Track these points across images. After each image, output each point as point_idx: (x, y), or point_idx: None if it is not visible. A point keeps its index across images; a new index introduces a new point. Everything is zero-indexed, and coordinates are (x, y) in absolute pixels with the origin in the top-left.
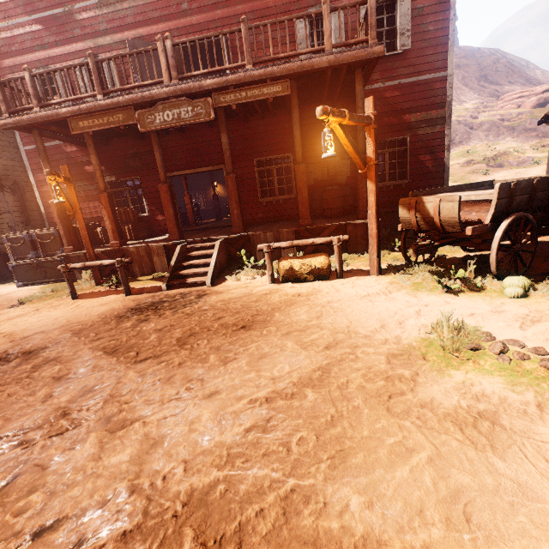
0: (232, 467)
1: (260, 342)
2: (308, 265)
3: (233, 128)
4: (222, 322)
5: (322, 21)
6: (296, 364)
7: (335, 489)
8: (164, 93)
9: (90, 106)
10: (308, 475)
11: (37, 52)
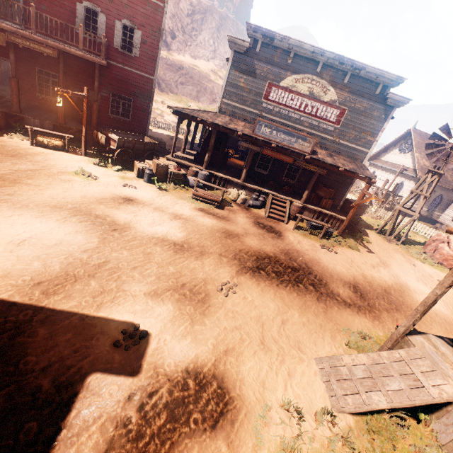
0: (3, 175)
1: (17, 161)
2: (52, 143)
3: None
4: (0, 152)
5: (94, 12)
6: (29, 167)
7: (27, 180)
8: None
9: None
10: (22, 178)
11: None
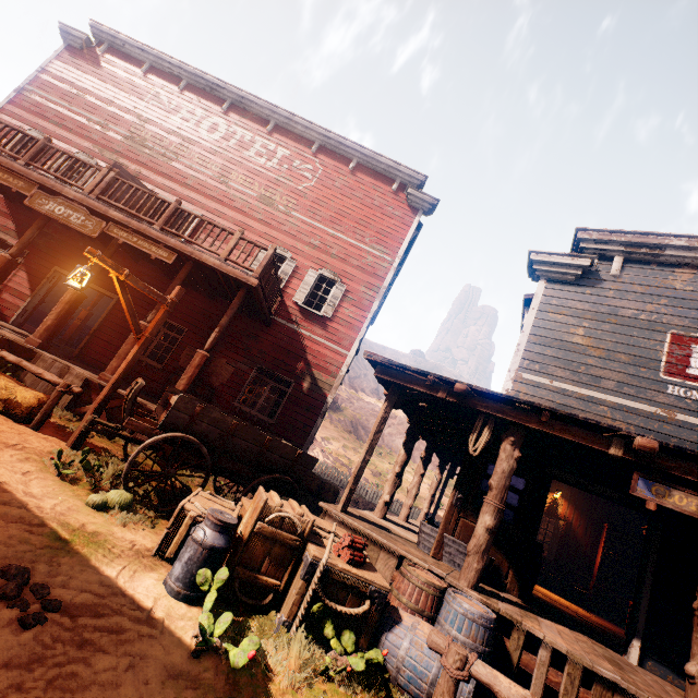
0: None
1: None
2: (11, 392)
3: (155, 276)
4: None
5: (281, 259)
6: None
7: None
8: (74, 195)
9: (4, 160)
10: None
11: (49, 123)
